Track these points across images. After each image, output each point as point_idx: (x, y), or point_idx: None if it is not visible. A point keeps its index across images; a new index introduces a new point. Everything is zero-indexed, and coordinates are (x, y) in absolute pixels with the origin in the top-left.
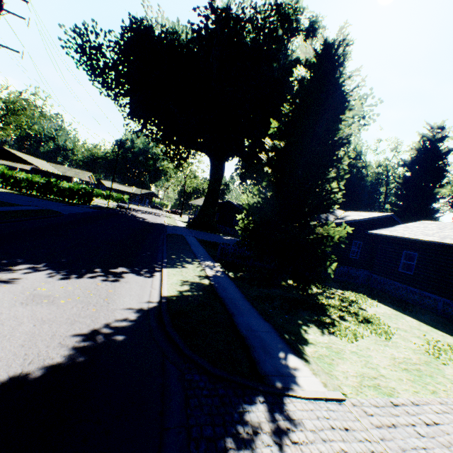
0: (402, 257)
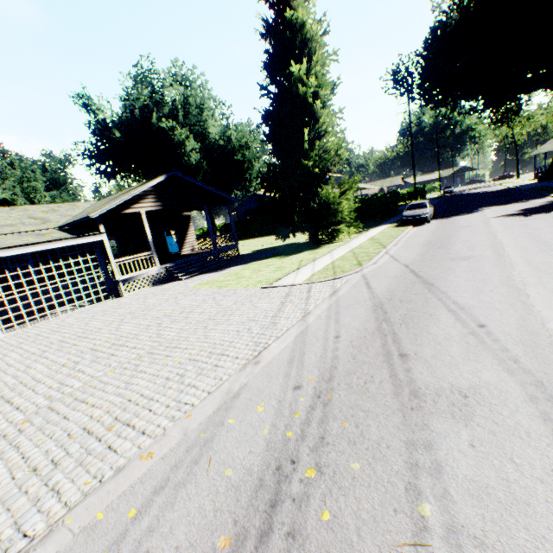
0: None
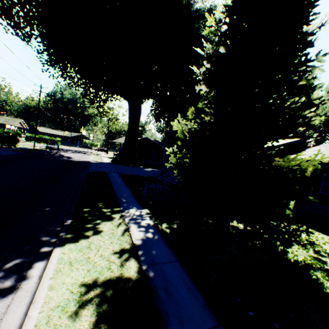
0: (322, 180)
